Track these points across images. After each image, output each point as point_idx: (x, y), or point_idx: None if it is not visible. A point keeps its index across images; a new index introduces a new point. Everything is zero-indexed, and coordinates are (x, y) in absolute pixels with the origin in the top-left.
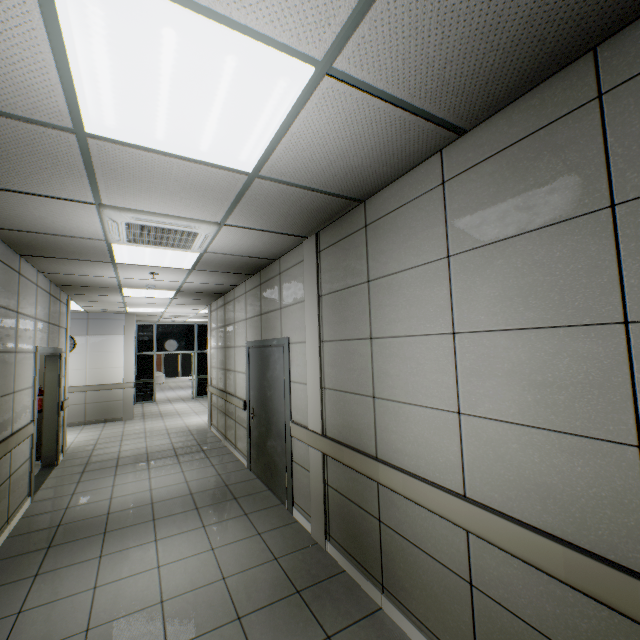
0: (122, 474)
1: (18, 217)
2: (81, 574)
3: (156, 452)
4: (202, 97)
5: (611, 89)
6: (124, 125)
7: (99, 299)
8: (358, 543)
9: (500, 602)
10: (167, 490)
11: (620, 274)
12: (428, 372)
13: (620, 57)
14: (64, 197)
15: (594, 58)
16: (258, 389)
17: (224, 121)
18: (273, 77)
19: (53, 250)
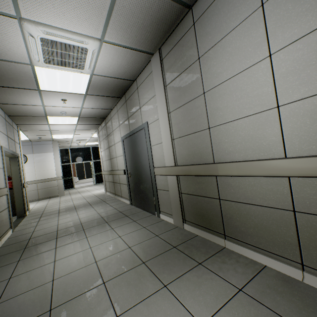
0: (62, 215)
1: None
2: (45, 257)
3: (79, 205)
4: None
5: None
6: None
7: (35, 128)
8: (205, 217)
9: None
10: (88, 218)
11: None
12: (250, 92)
13: None
14: None
15: None
16: (131, 160)
17: None
18: None
19: None
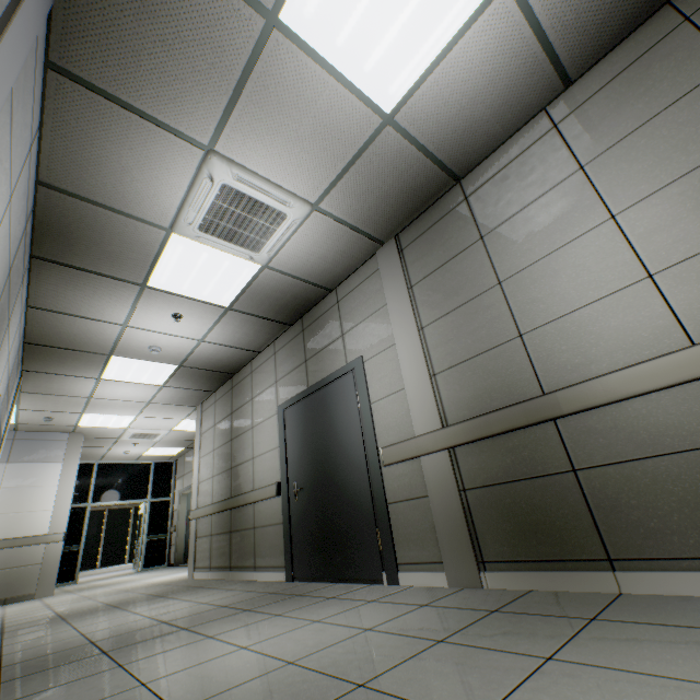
0: (81, 620)
1: (96, 165)
2: (98, 683)
3: (123, 600)
4: None
5: (694, 13)
6: (319, 16)
7: (60, 387)
8: (544, 531)
9: None
10: (178, 612)
11: None
12: (592, 266)
13: None
14: (180, 130)
15: (671, 6)
16: (306, 451)
17: (405, 29)
18: None
19: (86, 248)
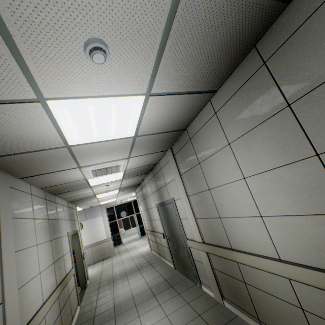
0: (116, 285)
1: (51, 181)
2: None
3: (129, 270)
4: (107, 120)
5: (268, 59)
6: (82, 138)
7: (88, 202)
8: (239, 298)
9: (321, 316)
10: (138, 289)
11: (305, 133)
12: (240, 199)
13: (266, 46)
14: (66, 169)
15: (256, 49)
16: (167, 226)
17: (117, 124)
18: (130, 104)
19: (66, 189)
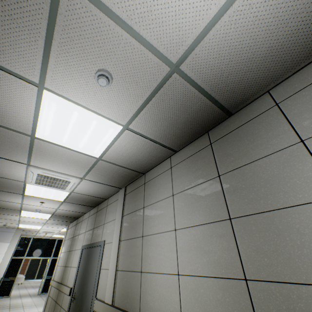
0: None
1: None
2: None
3: None
4: (83, 130)
5: (213, 142)
6: (51, 136)
7: (5, 217)
8: None
9: None
10: None
11: (225, 199)
12: (165, 252)
13: (214, 134)
14: (14, 160)
15: (208, 134)
16: (81, 277)
17: (90, 138)
18: (109, 128)
19: None
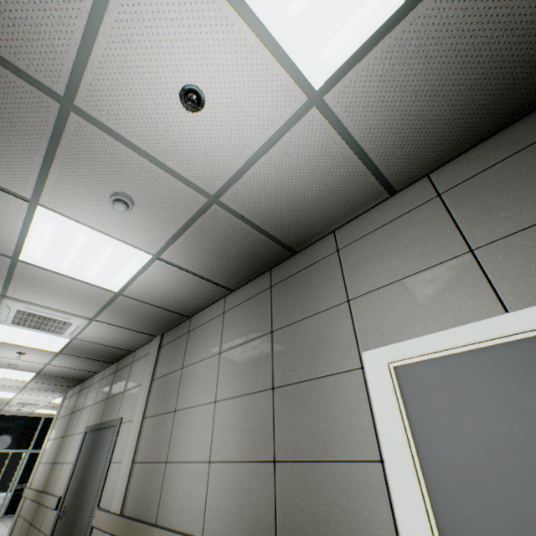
0: None
1: None
2: None
3: None
4: (94, 256)
5: (274, 285)
6: (45, 260)
7: None
8: None
9: None
10: None
11: (273, 363)
12: (200, 432)
13: (276, 274)
14: None
15: (271, 273)
16: (79, 478)
17: (104, 267)
18: (132, 255)
19: None
